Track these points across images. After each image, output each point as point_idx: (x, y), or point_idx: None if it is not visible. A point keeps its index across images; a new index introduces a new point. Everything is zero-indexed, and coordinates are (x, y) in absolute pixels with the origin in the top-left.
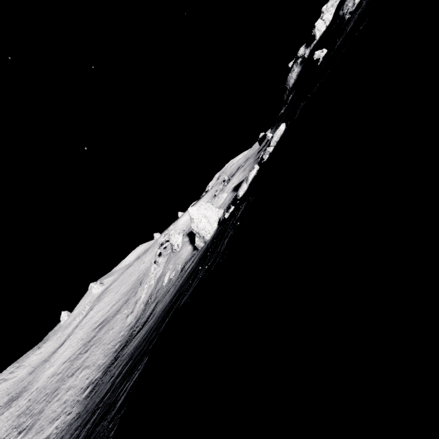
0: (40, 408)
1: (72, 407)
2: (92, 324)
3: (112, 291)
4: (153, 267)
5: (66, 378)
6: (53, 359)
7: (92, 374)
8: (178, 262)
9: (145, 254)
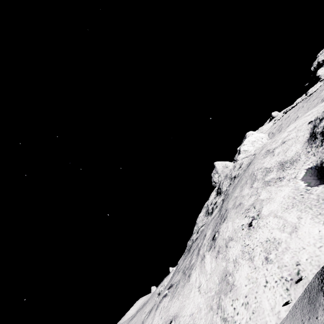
0: None
1: None
2: None
3: None
4: None
5: None
6: None
7: None
8: None
9: (145, 305)
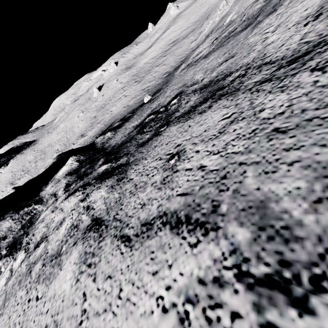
0: (142, 75)
1: (158, 79)
2: (168, 40)
3: (184, 17)
4: (222, 3)
5: (154, 67)
6: (145, 55)
7: (167, 69)
8: (244, 5)
9: None
